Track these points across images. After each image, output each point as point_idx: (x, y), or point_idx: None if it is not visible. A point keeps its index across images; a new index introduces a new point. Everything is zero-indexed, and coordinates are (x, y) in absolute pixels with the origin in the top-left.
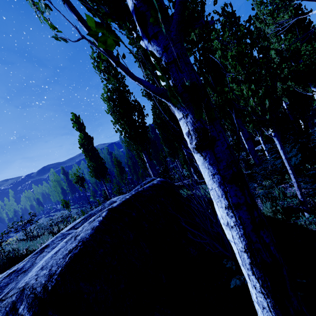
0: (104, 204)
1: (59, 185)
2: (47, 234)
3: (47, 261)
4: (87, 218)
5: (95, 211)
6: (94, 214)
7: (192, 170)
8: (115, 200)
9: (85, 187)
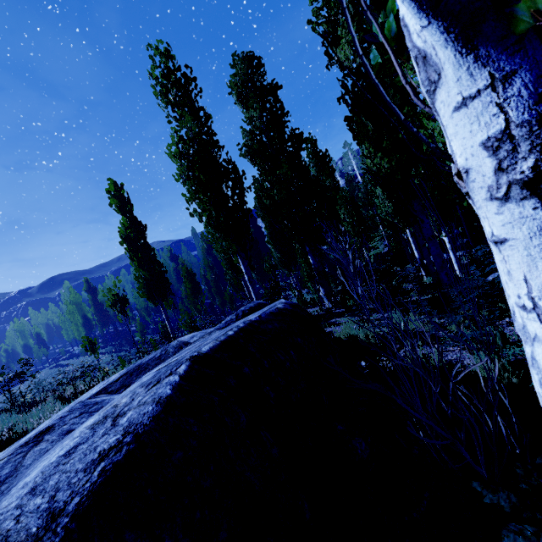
0: (167, 347)
1: (78, 311)
2: (52, 400)
3: (47, 475)
4: (132, 374)
5: (148, 359)
6: (146, 365)
7: (323, 292)
8: (187, 340)
9: (128, 315)
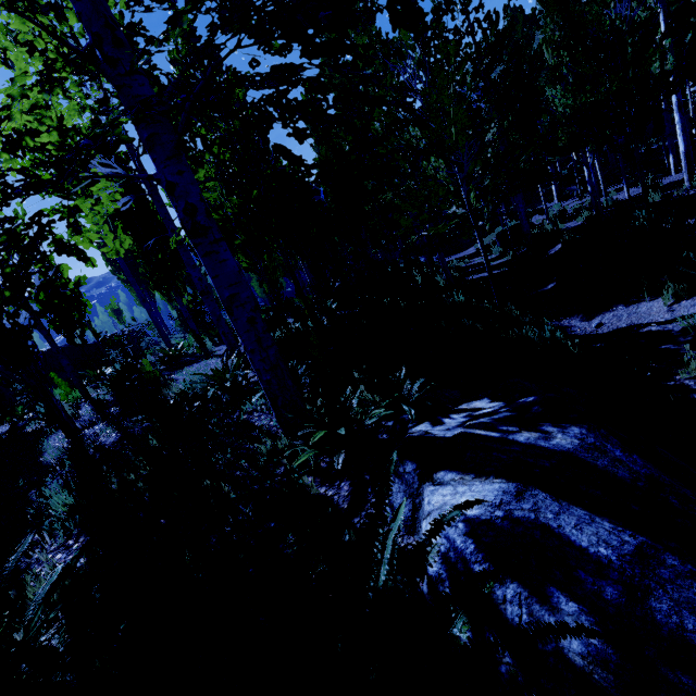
0: None
1: None
2: None
3: None
4: None
5: None
6: None
7: None
8: None
9: (123, 321)
